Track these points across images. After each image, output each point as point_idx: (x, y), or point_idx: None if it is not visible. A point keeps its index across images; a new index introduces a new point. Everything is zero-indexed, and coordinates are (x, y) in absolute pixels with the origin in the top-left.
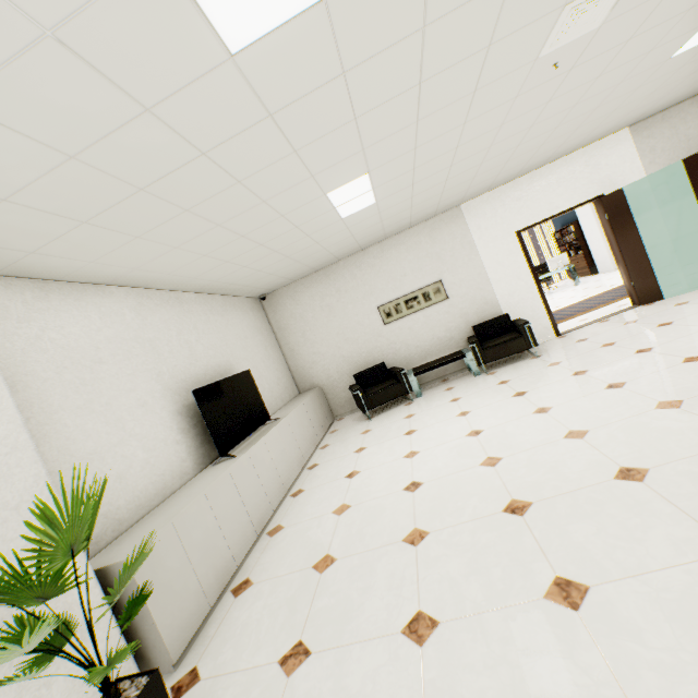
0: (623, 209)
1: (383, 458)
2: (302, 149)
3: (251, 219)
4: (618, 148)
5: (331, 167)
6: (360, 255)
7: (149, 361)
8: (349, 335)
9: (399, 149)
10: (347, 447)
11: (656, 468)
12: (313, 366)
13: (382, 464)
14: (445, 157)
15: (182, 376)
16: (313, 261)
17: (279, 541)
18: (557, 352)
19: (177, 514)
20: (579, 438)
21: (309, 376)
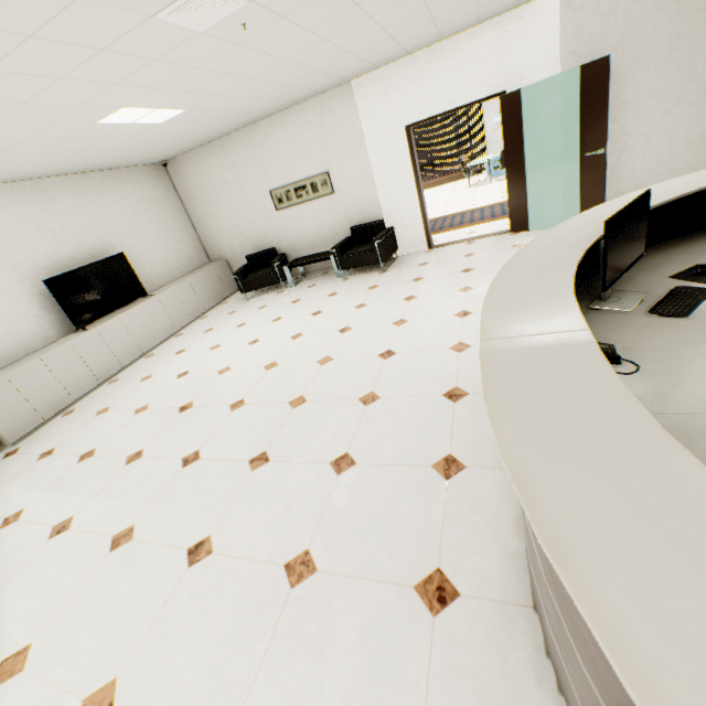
0: (516, 118)
1: (204, 344)
2: (1, 122)
3: (30, 147)
4: (540, 24)
5: (62, 117)
6: (251, 129)
7: (3, 255)
8: (247, 215)
9: (135, 94)
10: (208, 325)
11: (247, 405)
12: (219, 240)
13: (198, 349)
14: (224, 79)
15: (44, 264)
16: (187, 140)
17: (107, 390)
18: (395, 273)
19: (12, 372)
20: (266, 370)
21: (217, 248)
